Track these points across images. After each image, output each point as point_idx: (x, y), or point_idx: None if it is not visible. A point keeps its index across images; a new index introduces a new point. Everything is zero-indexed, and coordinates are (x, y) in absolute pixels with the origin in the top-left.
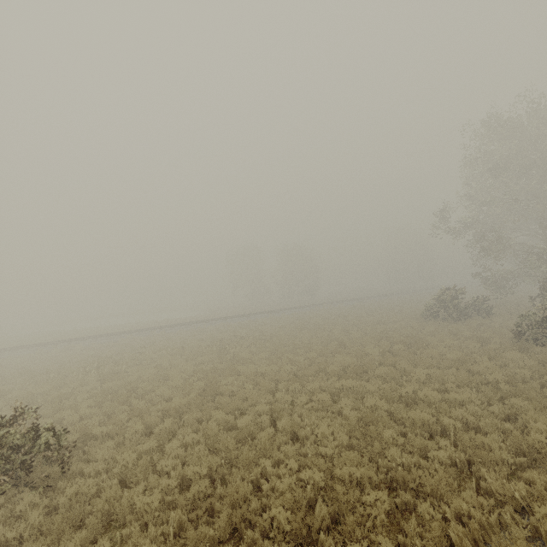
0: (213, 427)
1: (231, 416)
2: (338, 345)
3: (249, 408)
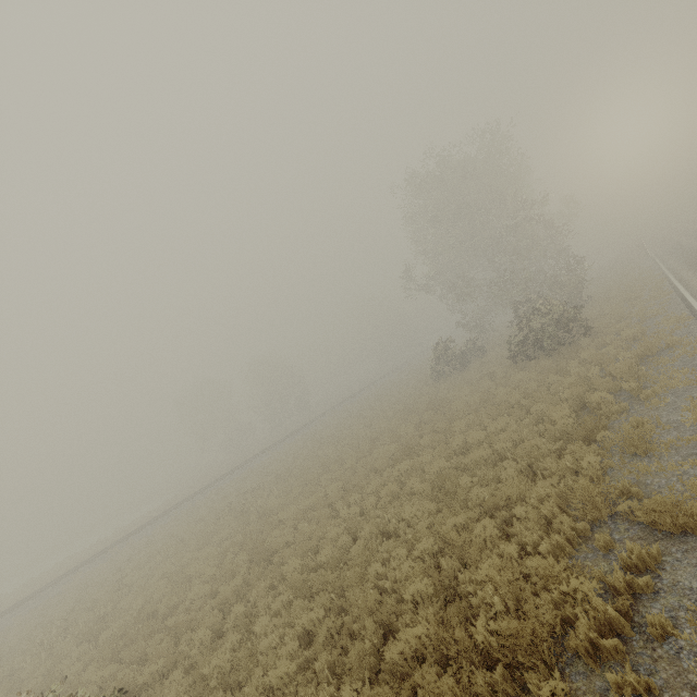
0: (298, 576)
1: (307, 559)
2: (371, 441)
3: (319, 543)
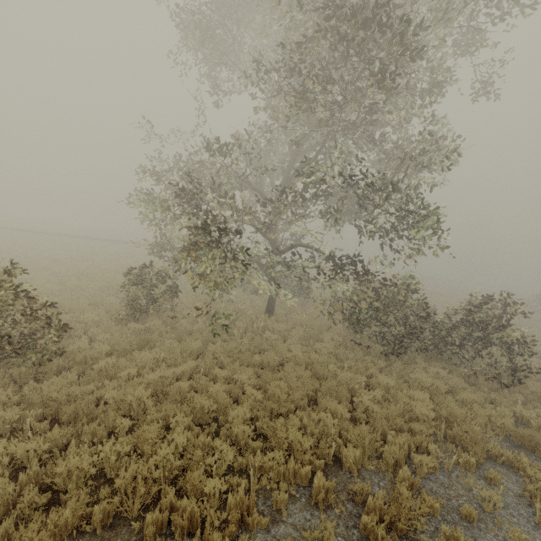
0: None
1: None
2: None
3: None
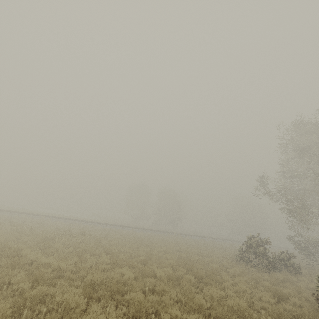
0: None
1: None
2: (140, 260)
3: None
